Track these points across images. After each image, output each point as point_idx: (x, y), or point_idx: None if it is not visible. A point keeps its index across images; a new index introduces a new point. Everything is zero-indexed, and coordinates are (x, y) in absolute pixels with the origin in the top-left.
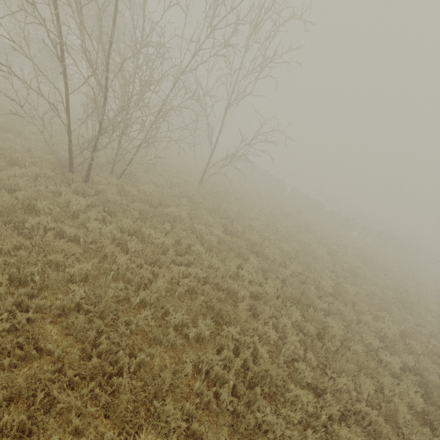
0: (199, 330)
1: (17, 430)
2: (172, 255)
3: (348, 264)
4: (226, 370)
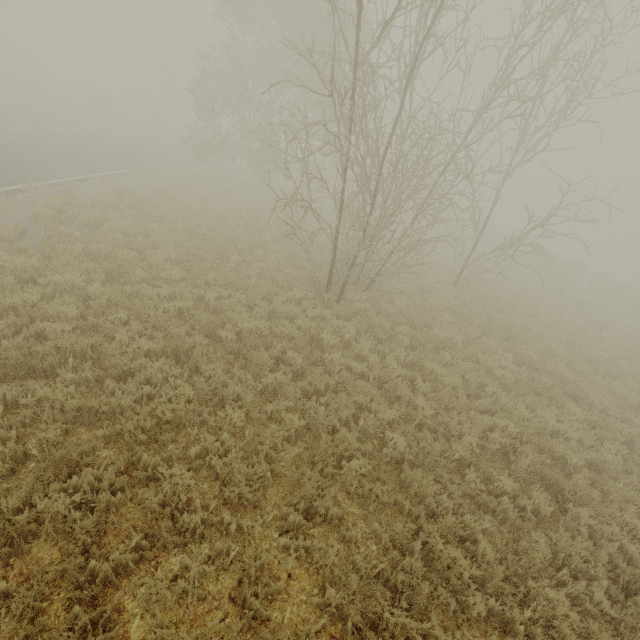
0: (536, 504)
1: (408, 572)
2: (465, 398)
3: None
4: (592, 564)
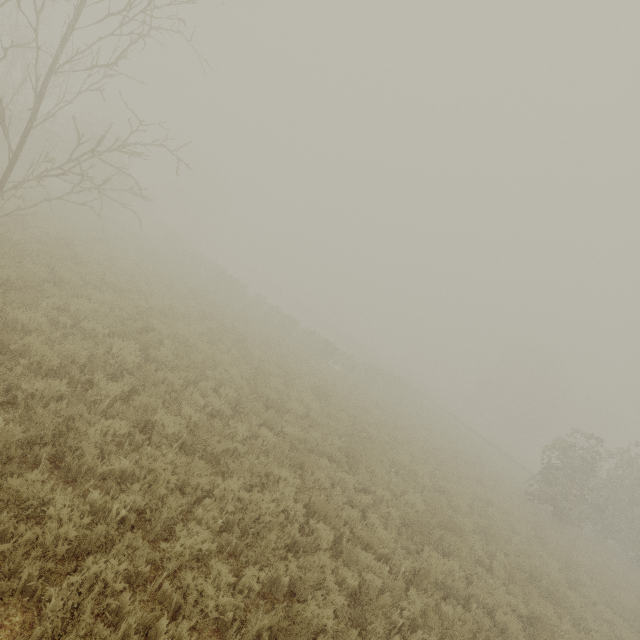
0: None
1: None
2: None
3: (281, 394)
4: None
